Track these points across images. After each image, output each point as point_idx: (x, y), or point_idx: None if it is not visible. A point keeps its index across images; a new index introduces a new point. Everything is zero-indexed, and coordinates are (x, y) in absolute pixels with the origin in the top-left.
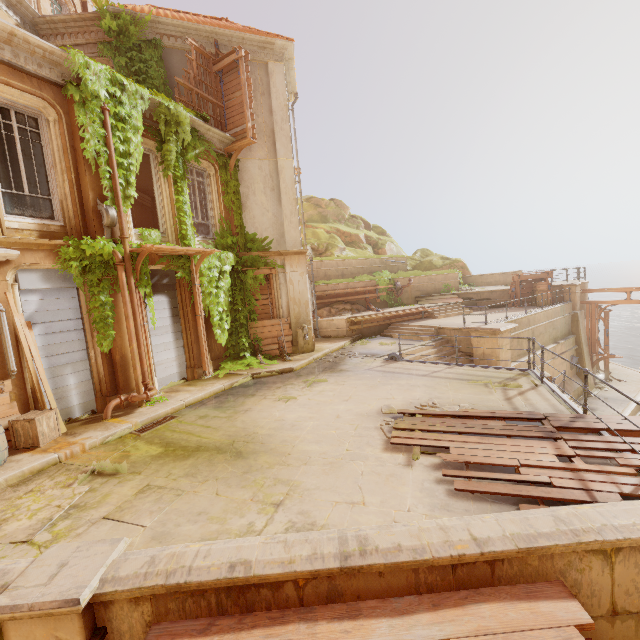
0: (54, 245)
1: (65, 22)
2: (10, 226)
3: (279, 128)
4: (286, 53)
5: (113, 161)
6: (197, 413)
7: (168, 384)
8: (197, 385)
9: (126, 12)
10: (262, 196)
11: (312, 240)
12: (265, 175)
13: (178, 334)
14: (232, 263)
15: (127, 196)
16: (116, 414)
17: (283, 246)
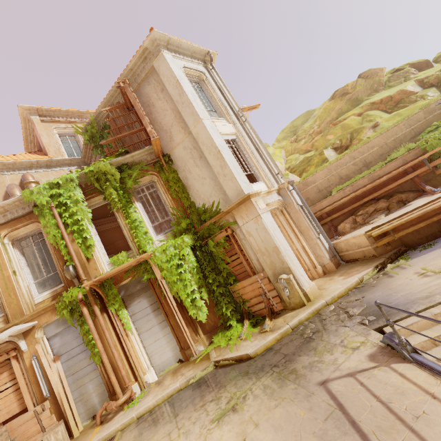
0: (53, 305)
1: (87, 152)
2: (38, 301)
3: (181, 104)
4: (159, 42)
5: (63, 235)
6: (124, 440)
7: (165, 370)
8: (175, 375)
9: (87, 125)
10: (195, 169)
11: (332, 140)
12: (190, 151)
13: (164, 323)
14: (190, 243)
15: (88, 246)
16: (109, 416)
17: (230, 201)
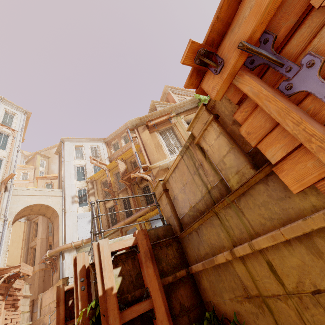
0: None
1: None
2: None
3: None
4: None
5: None
6: None
7: None
8: None
9: None
10: None
11: None
12: None
13: None
14: None
15: None
16: None
17: None
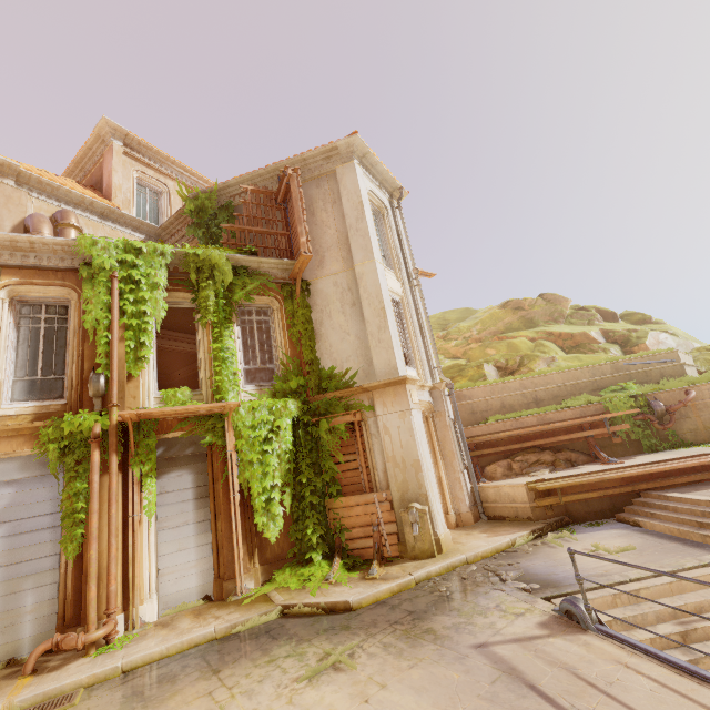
0: (36, 427)
1: (173, 223)
2: (6, 414)
3: (354, 230)
4: (356, 150)
5: (113, 325)
6: (100, 701)
7: (176, 606)
8: (200, 616)
9: (202, 192)
10: (340, 317)
11: (496, 356)
12: (342, 290)
13: (205, 524)
14: (294, 413)
15: (140, 357)
16: (50, 664)
17: (373, 377)
